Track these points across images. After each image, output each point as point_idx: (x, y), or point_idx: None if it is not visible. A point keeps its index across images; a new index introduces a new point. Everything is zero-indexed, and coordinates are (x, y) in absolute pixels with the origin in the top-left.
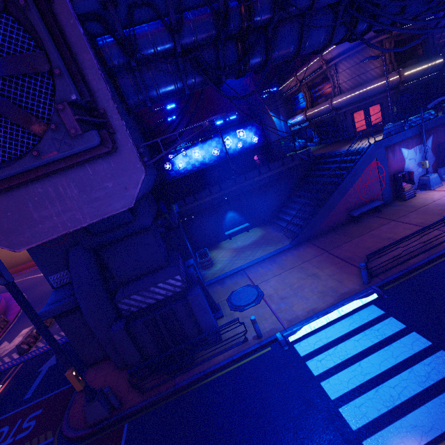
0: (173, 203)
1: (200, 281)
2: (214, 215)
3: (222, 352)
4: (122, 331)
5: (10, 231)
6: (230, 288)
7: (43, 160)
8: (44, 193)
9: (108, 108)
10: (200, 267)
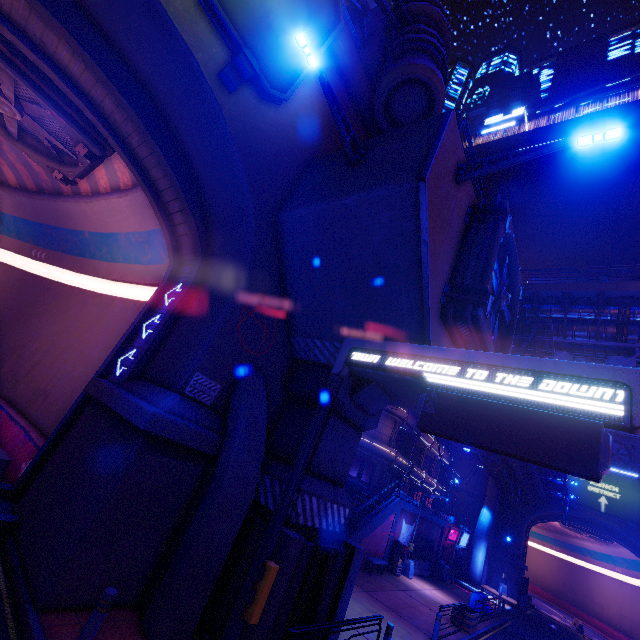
0: None
1: None
2: None
3: None
4: (302, 544)
5: None
6: None
7: None
8: None
9: None
10: None
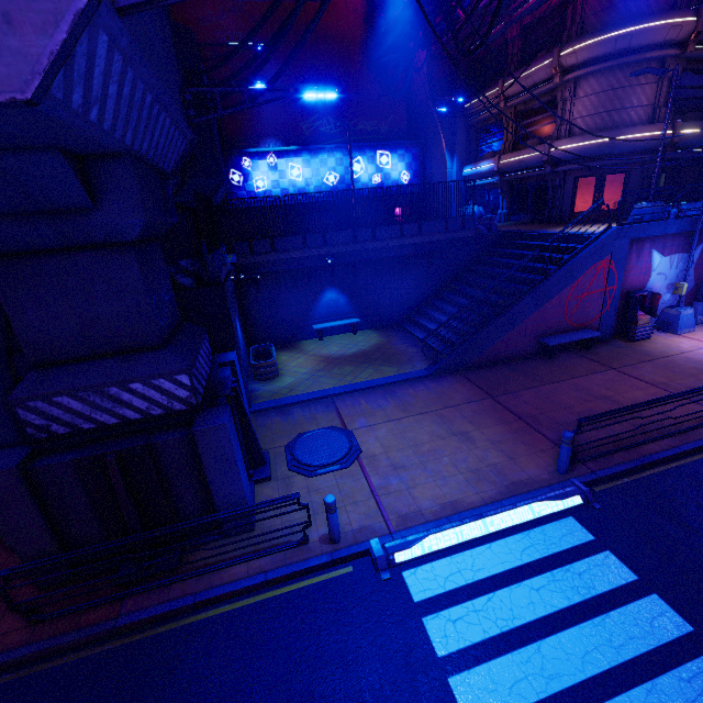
0: (232, 251)
1: (238, 398)
2: (301, 289)
3: (247, 559)
4: (11, 475)
5: None
6: (298, 426)
7: None
8: None
9: None
10: (252, 375)
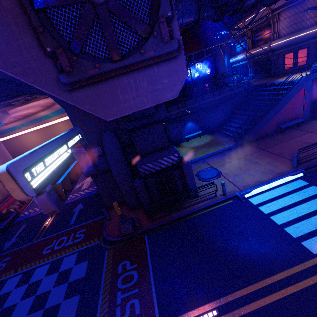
0: None
1: (183, 160)
2: (178, 124)
3: (201, 202)
4: (142, 184)
5: (105, 107)
6: (196, 169)
7: (145, 57)
8: (127, 83)
9: (173, 26)
10: None
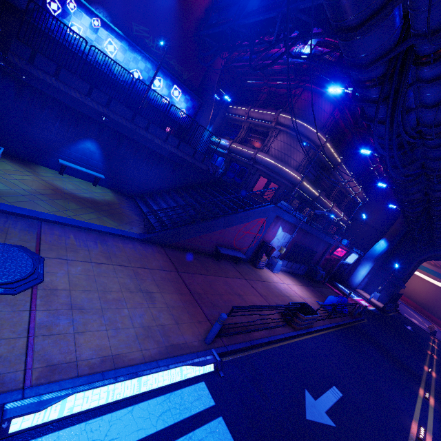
0: None
1: None
2: (65, 124)
3: None
4: None
5: None
6: None
7: None
8: None
9: None
10: None
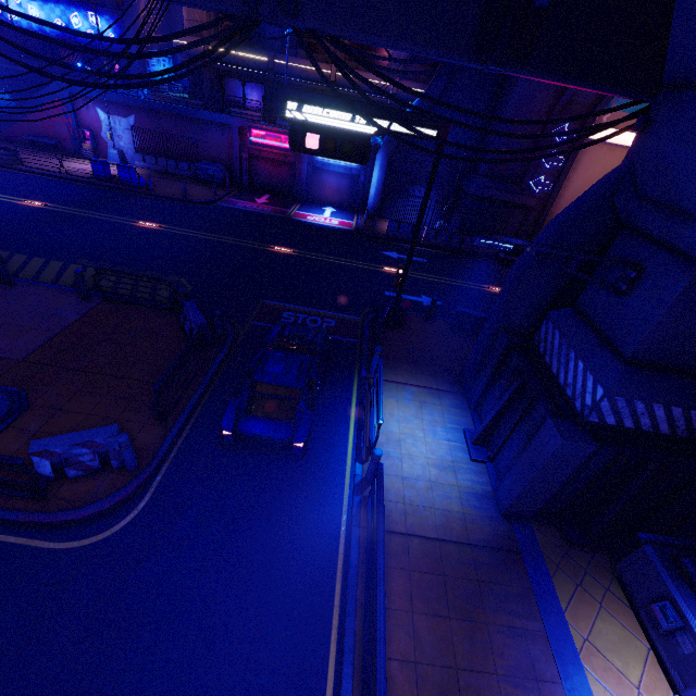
0: None
1: None
2: None
3: None
4: None
5: None
6: None
7: None
8: None
9: None
10: None
